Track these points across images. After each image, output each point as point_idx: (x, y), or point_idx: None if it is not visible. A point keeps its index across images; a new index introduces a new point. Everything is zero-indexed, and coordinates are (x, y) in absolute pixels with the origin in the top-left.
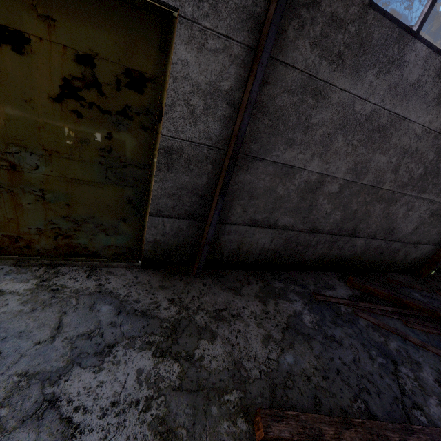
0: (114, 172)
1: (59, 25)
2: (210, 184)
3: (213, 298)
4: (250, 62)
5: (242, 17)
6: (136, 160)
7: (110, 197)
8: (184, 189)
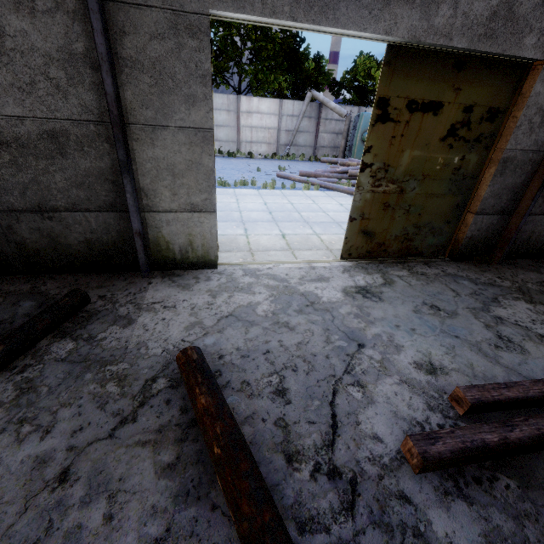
0: (456, 185)
1: (462, 92)
2: (525, 182)
3: (526, 276)
4: None
5: None
6: (472, 172)
7: (446, 205)
8: (505, 189)
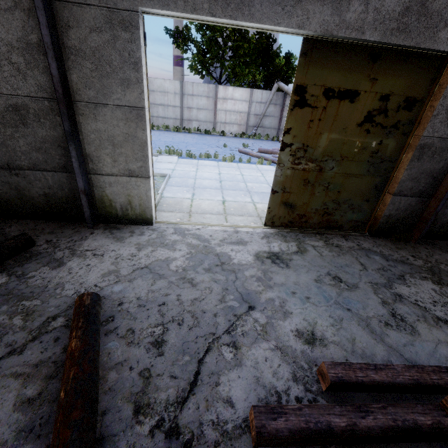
0: (374, 167)
1: (378, 81)
2: (444, 168)
3: (442, 257)
4: None
5: None
6: (391, 156)
7: (365, 184)
8: (423, 173)
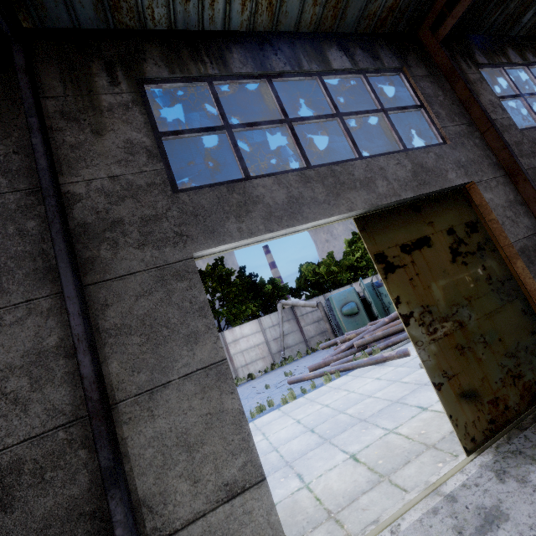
0: (501, 292)
1: (434, 223)
2: None
3: None
4: (509, 181)
5: (491, 167)
6: (504, 275)
7: (513, 316)
8: None
